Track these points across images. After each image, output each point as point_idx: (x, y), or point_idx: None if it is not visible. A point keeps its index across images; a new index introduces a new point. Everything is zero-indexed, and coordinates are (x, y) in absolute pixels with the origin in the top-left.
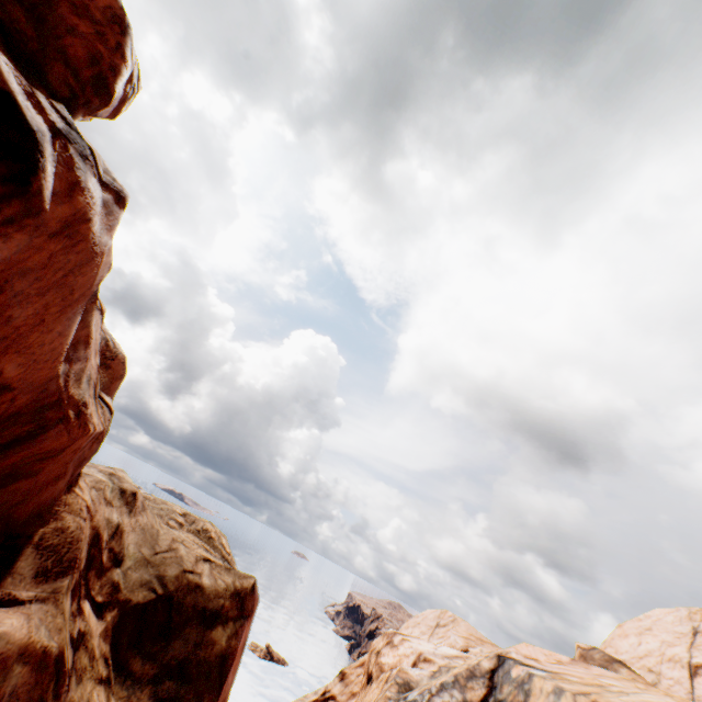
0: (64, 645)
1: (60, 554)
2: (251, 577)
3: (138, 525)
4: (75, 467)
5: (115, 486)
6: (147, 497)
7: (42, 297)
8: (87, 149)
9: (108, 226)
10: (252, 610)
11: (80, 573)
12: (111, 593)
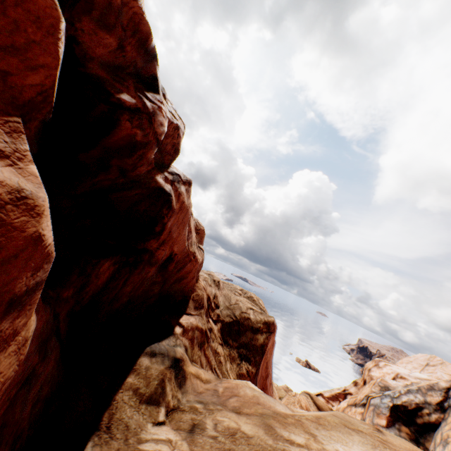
0: (206, 328)
1: (199, 302)
2: (272, 317)
3: (222, 294)
4: (196, 274)
5: (211, 279)
6: (224, 282)
7: (178, 228)
8: (178, 178)
9: (188, 197)
10: (274, 330)
11: (206, 309)
12: (217, 317)
